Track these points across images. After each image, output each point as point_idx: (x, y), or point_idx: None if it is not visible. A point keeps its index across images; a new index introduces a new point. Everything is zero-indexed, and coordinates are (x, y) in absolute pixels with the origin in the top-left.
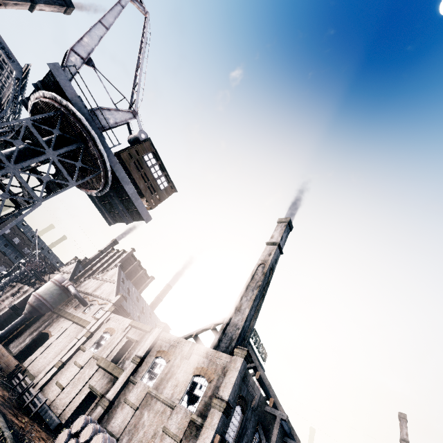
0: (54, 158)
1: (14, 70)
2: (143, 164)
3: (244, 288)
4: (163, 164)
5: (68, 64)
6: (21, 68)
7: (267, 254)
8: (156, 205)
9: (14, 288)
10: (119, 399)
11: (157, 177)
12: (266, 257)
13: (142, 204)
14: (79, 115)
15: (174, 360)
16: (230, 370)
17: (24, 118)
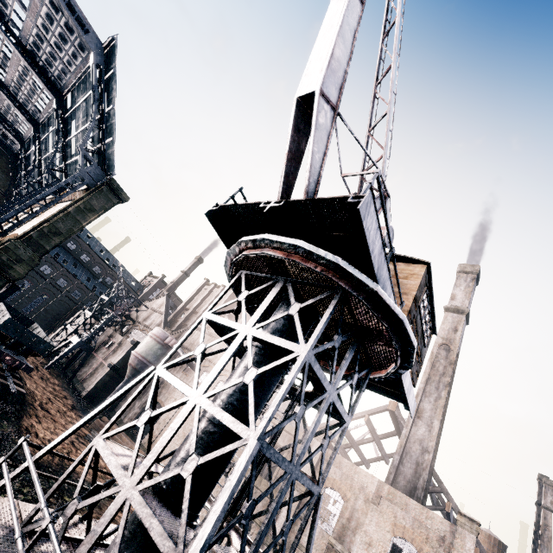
0: (333, 396)
1: (90, 50)
2: (417, 318)
3: (423, 383)
4: (432, 300)
5: (315, 135)
6: (100, 42)
7: (450, 328)
8: (418, 376)
9: (103, 334)
10: (288, 539)
11: (425, 329)
12: (449, 334)
13: (412, 392)
14: (399, 313)
15: (354, 499)
16: (457, 551)
17: (306, 353)
